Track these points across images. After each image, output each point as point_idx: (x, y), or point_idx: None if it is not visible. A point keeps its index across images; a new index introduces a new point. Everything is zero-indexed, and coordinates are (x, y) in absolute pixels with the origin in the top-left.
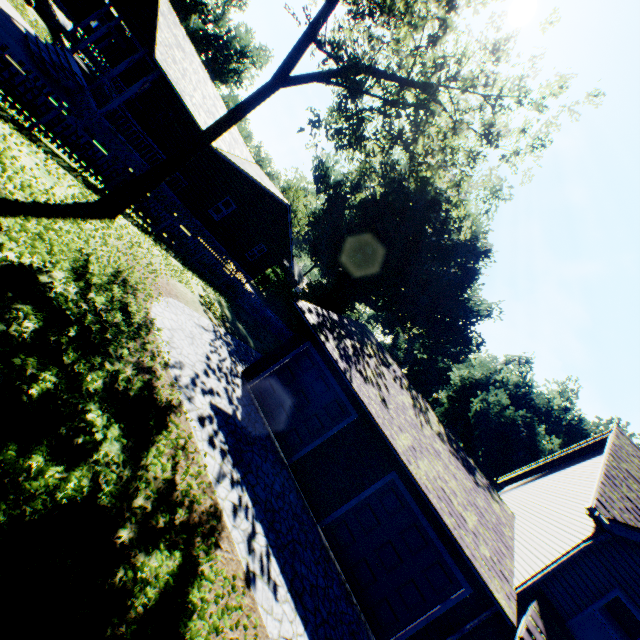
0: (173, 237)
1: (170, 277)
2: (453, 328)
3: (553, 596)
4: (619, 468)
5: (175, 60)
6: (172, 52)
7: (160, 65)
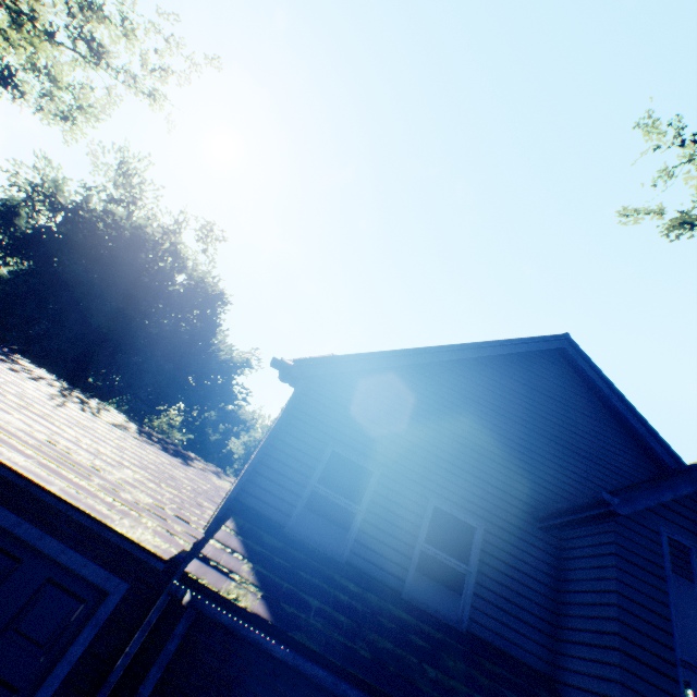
0: None
1: None
2: (211, 386)
3: (263, 502)
4: None
5: None
6: None
7: None
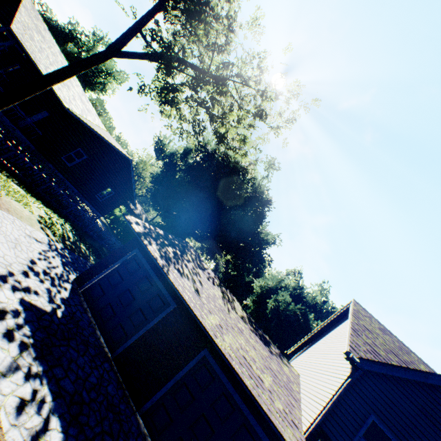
0: (21, 171)
1: (5, 195)
2: (253, 251)
3: (331, 433)
4: (359, 324)
5: (33, 38)
6: (31, 32)
7: (15, 34)
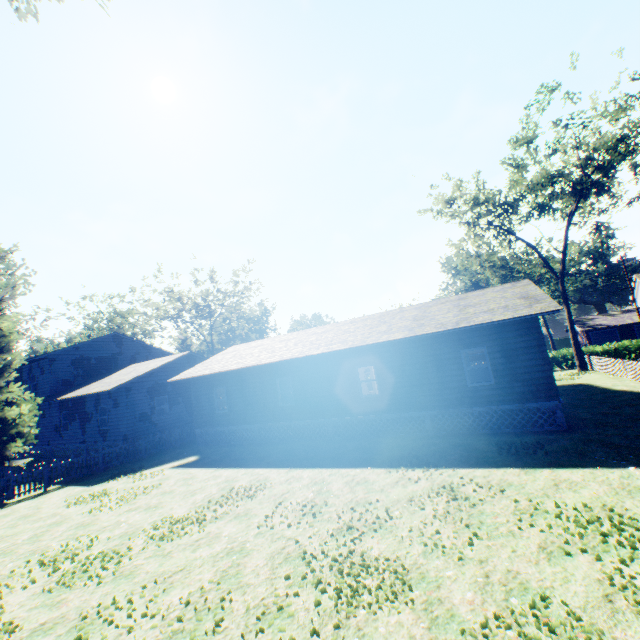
0: None
1: None
2: None
3: None
4: None
5: None
6: None
7: None
